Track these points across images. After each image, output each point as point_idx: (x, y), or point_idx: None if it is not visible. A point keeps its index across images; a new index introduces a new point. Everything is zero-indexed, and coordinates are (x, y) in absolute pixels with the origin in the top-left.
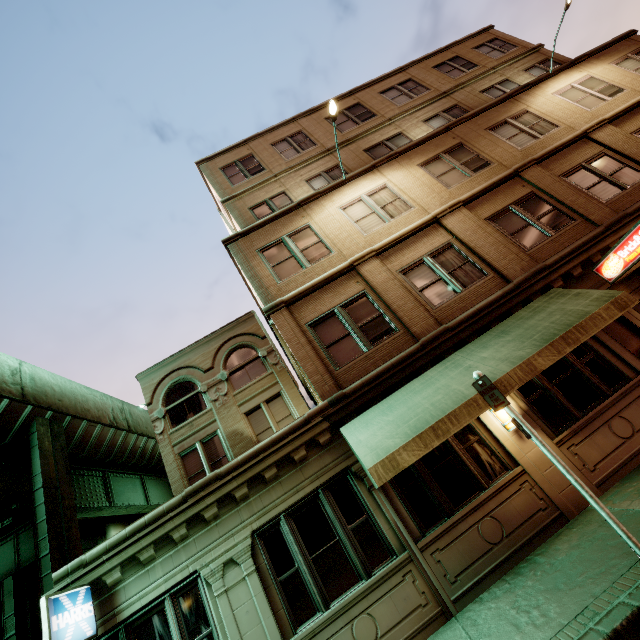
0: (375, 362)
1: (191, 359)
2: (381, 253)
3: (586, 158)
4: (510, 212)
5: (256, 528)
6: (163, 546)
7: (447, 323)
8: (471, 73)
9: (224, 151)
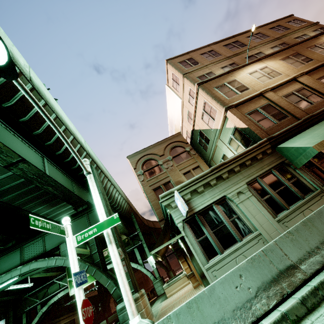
0: (282, 127)
1: (153, 151)
2: (272, 90)
3: None
4: None
5: (246, 182)
6: (207, 187)
7: (312, 113)
8: (287, 31)
9: (178, 56)
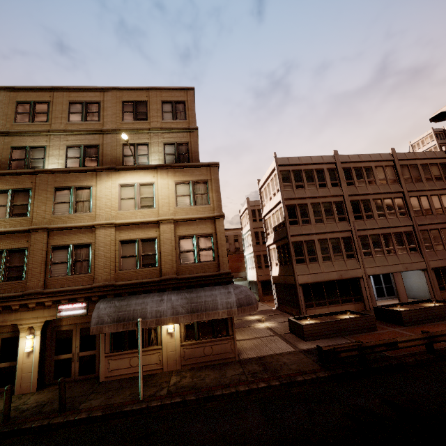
0: None
1: None
2: None
3: (79, 242)
4: (1, 254)
5: None
6: None
7: None
8: (136, 123)
9: None
